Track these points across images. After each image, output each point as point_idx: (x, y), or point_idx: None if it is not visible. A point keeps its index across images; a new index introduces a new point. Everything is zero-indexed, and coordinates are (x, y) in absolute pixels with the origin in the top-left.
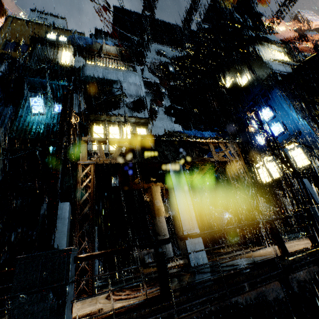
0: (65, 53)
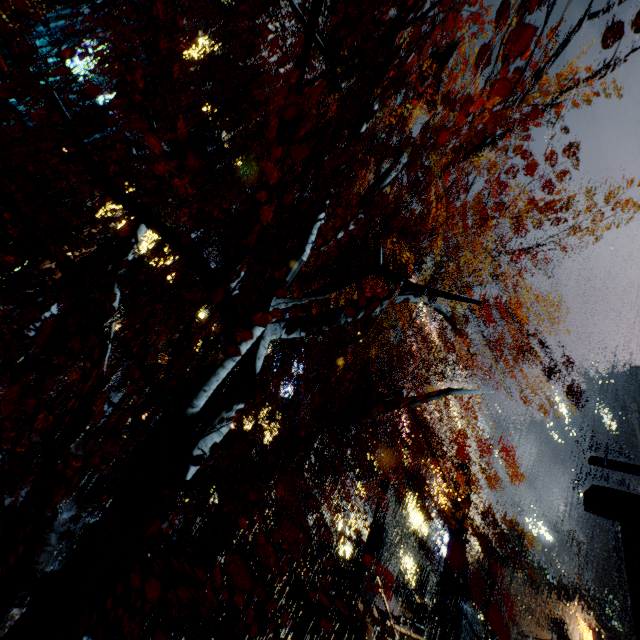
0: (203, 43)
